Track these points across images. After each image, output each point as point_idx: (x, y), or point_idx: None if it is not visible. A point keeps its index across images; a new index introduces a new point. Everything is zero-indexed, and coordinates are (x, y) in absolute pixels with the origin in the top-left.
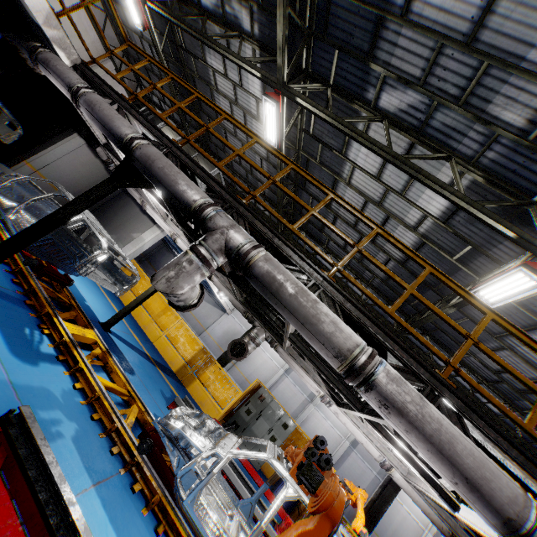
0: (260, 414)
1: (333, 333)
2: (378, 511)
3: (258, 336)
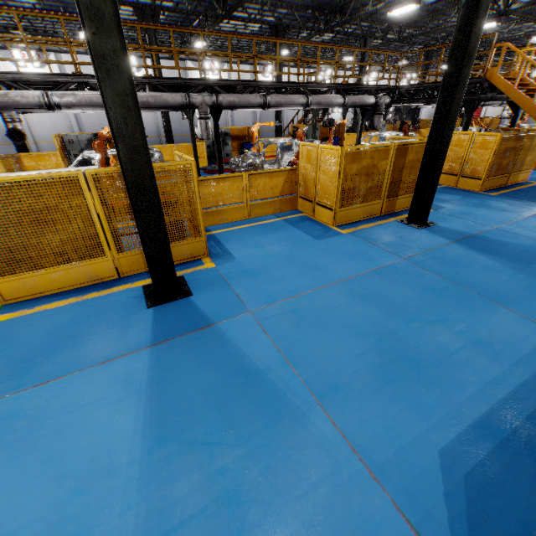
0: (83, 150)
1: (29, 102)
2: (169, 127)
3: (13, 116)
